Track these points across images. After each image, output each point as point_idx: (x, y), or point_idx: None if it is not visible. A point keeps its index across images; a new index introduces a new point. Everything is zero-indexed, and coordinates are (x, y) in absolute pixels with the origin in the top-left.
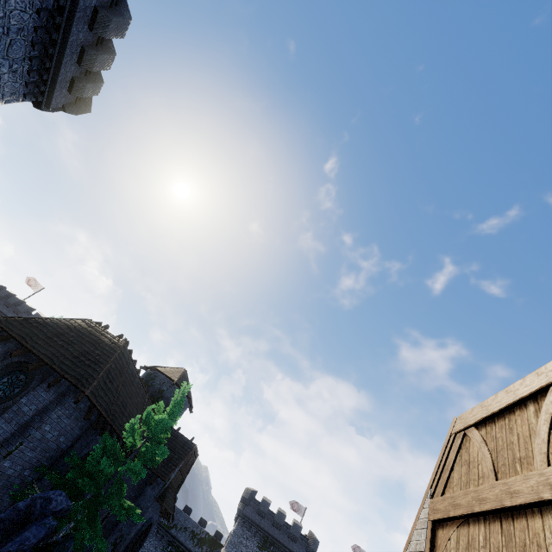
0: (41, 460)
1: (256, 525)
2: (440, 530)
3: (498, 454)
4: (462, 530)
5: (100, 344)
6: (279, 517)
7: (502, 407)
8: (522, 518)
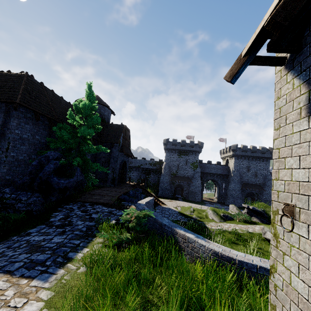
0: (36, 149)
1: (174, 149)
2: None
3: None
4: None
5: (9, 80)
6: (182, 143)
7: None
8: None
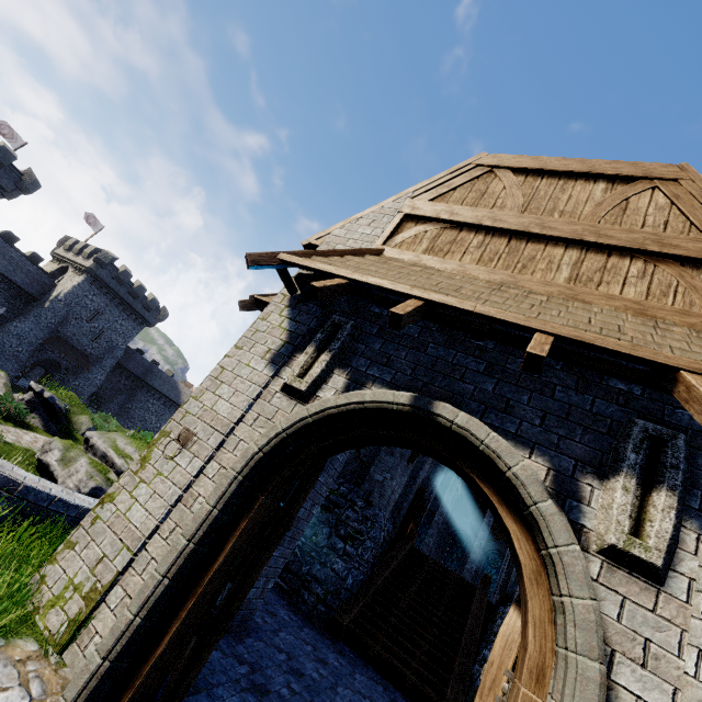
0: None
1: None
2: (411, 224)
3: (533, 200)
4: (449, 232)
5: None
6: None
7: (569, 170)
8: (540, 244)
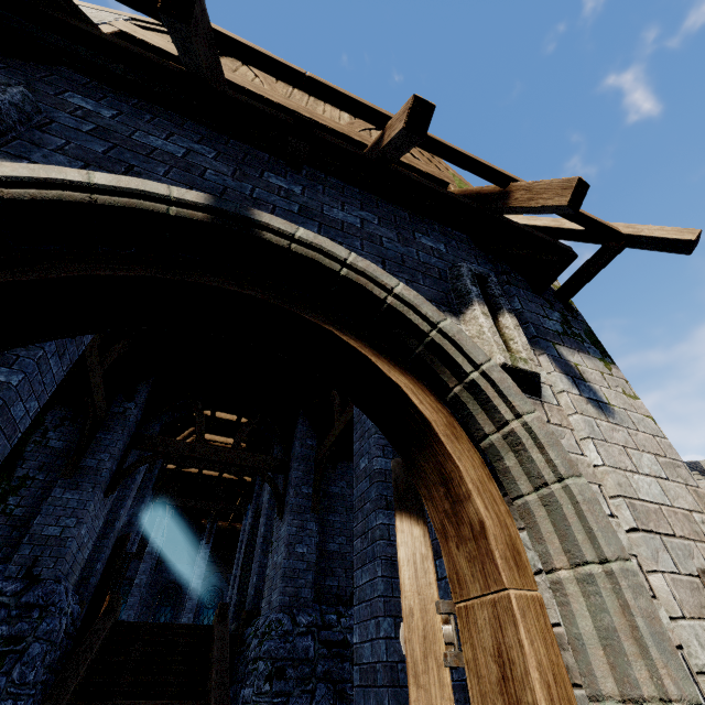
0: None
1: None
2: None
3: (292, 98)
4: None
5: None
6: None
7: None
8: None
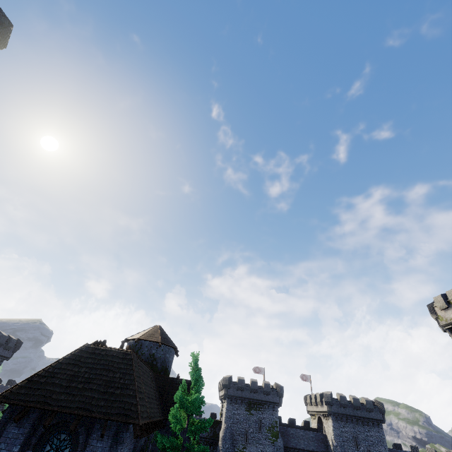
0: None
1: (240, 398)
2: None
3: None
4: None
5: (114, 366)
6: (253, 385)
7: None
8: None
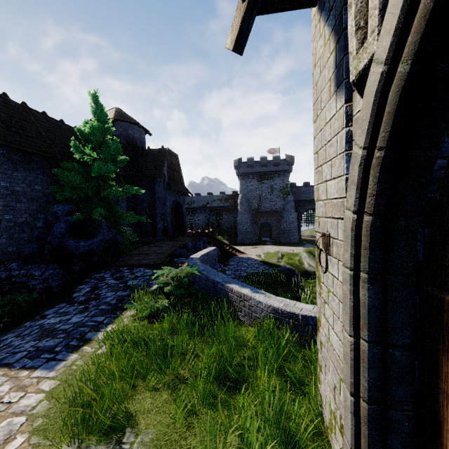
0: (41, 205)
1: (251, 173)
2: None
3: None
4: None
5: None
6: (262, 161)
7: None
8: None
